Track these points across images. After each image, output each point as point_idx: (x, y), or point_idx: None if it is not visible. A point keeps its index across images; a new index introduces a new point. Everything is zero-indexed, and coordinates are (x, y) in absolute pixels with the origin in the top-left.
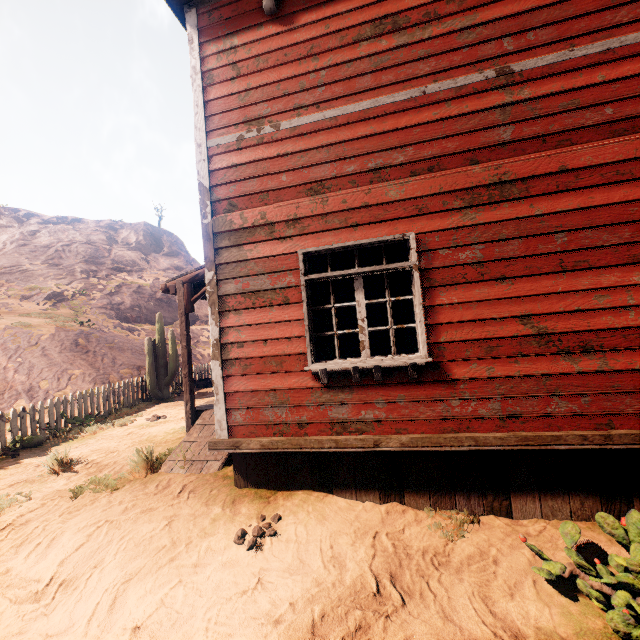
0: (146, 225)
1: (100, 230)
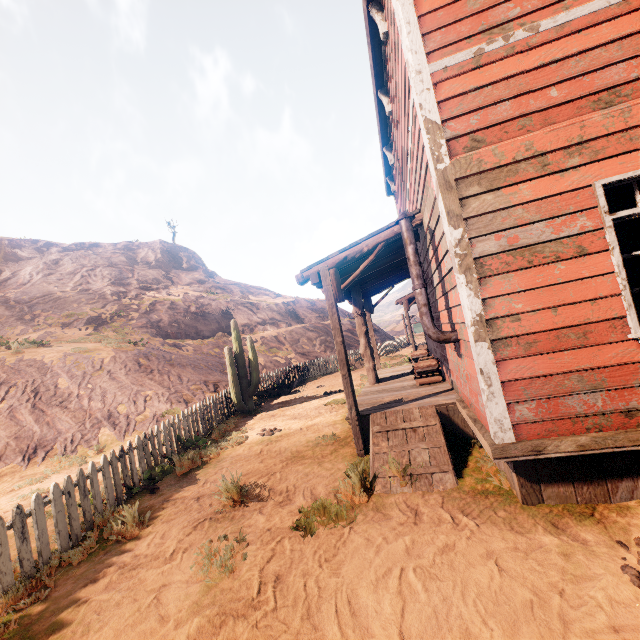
0: (162, 243)
1: (119, 252)
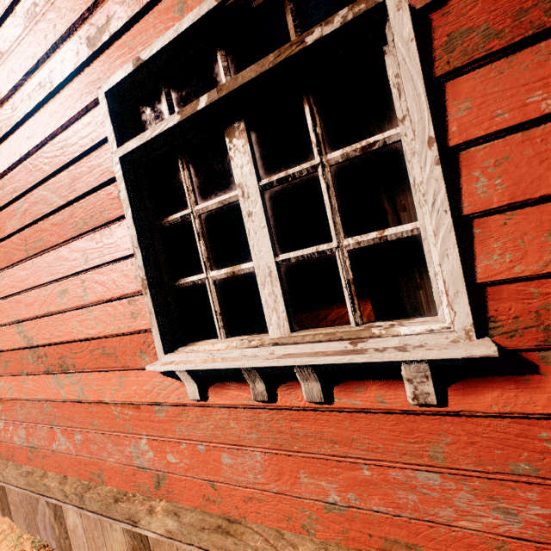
0: None
1: None
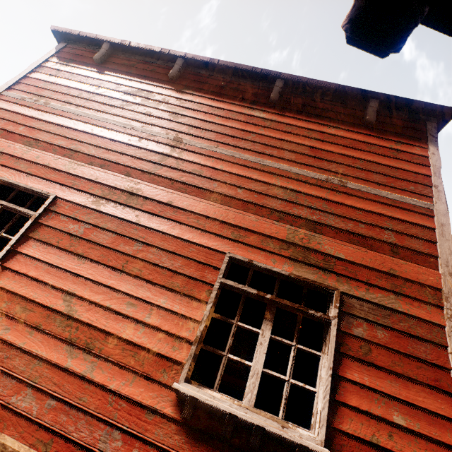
0: None
1: None
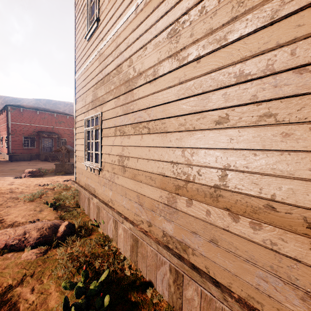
0: None
1: None
